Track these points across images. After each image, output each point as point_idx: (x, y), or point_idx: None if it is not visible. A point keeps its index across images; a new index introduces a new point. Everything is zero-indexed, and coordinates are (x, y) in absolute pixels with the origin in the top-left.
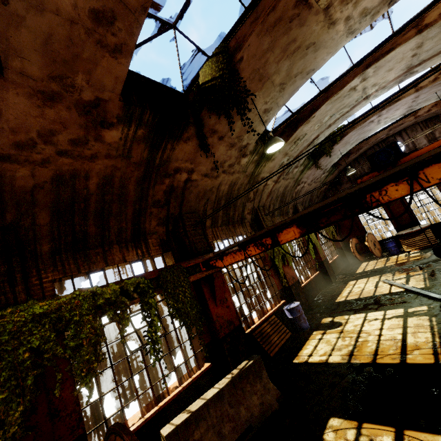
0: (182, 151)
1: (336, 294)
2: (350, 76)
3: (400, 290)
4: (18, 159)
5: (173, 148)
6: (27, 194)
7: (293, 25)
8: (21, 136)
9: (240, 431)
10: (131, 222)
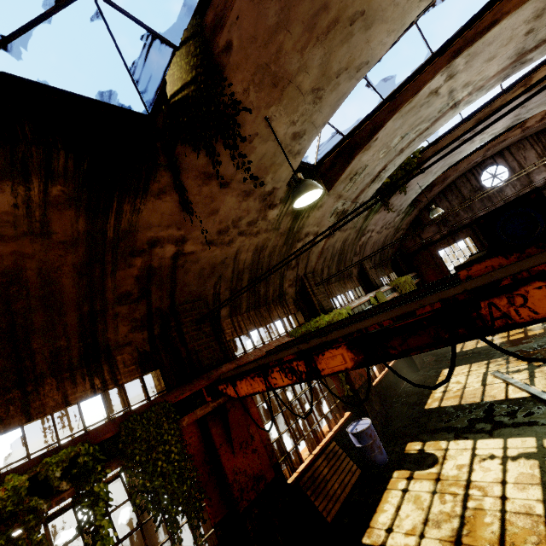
0: (156, 213)
1: (425, 393)
2: (428, 72)
3: (523, 395)
4: None
5: (137, 209)
6: None
7: None
8: None
9: None
10: (78, 335)
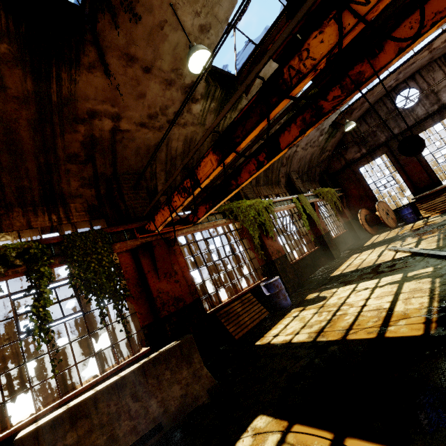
0: (90, 86)
1: (334, 269)
2: None
3: (406, 255)
4: None
5: (74, 80)
6: None
7: None
8: None
9: (141, 432)
10: (38, 180)
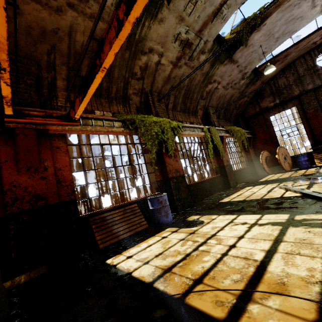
0: None
1: (226, 196)
2: None
3: (296, 195)
4: None
5: None
6: None
7: None
8: None
9: None
10: None
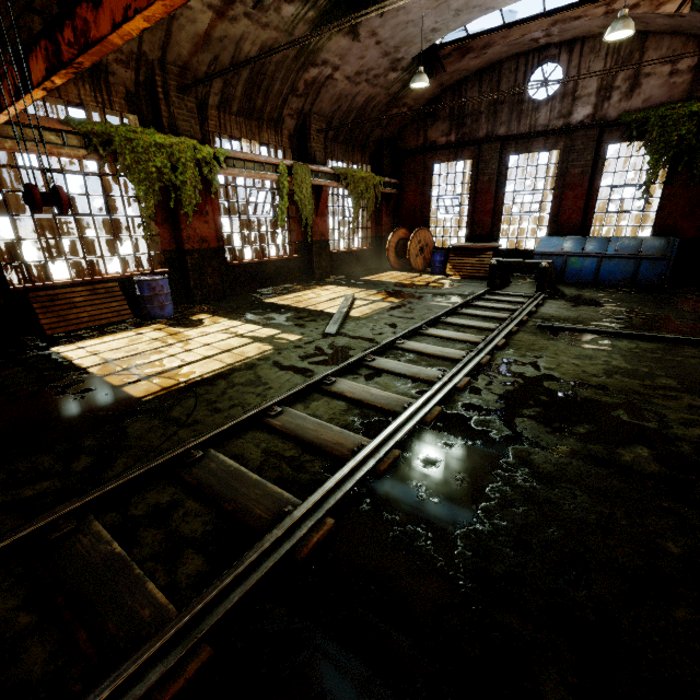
0: None
1: (284, 293)
2: None
3: (334, 312)
4: None
5: None
6: None
7: None
8: None
9: None
10: None
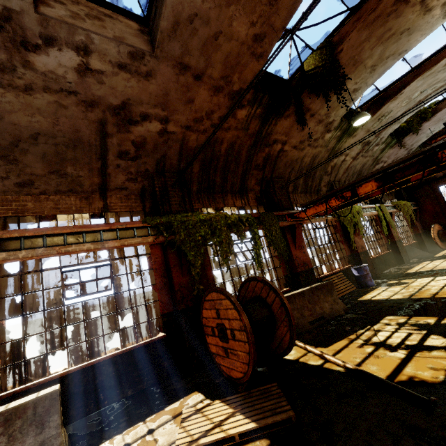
0: (281, 126)
1: (406, 269)
2: None
3: None
4: (193, 129)
5: (276, 123)
6: (192, 152)
7: (390, 18)
8: (198, 115)
9: (315, 317)
10: (240, 179)
